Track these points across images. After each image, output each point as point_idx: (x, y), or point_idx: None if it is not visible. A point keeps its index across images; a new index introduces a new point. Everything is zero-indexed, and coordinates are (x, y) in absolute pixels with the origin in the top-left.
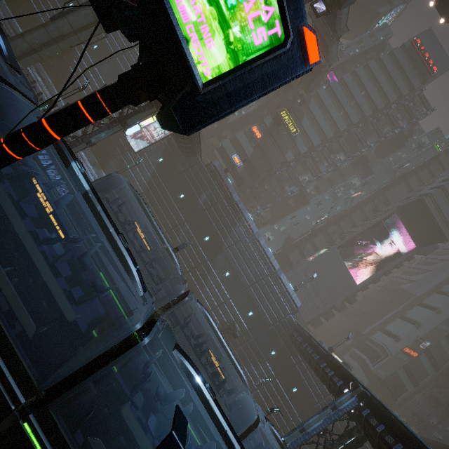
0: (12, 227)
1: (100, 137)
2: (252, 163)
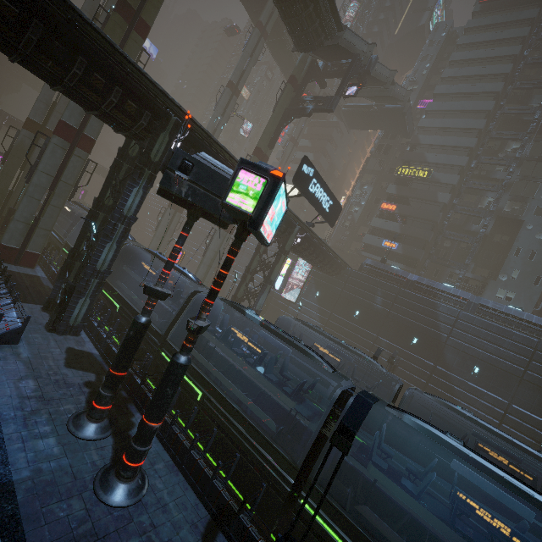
0: (236, 375)
1: (261, 303)
2: (408, 235)
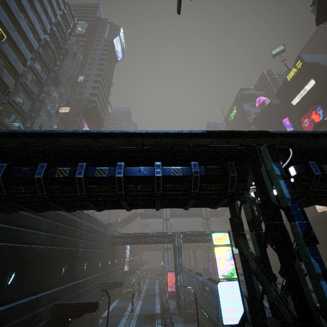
0: None
1: None
2: None
